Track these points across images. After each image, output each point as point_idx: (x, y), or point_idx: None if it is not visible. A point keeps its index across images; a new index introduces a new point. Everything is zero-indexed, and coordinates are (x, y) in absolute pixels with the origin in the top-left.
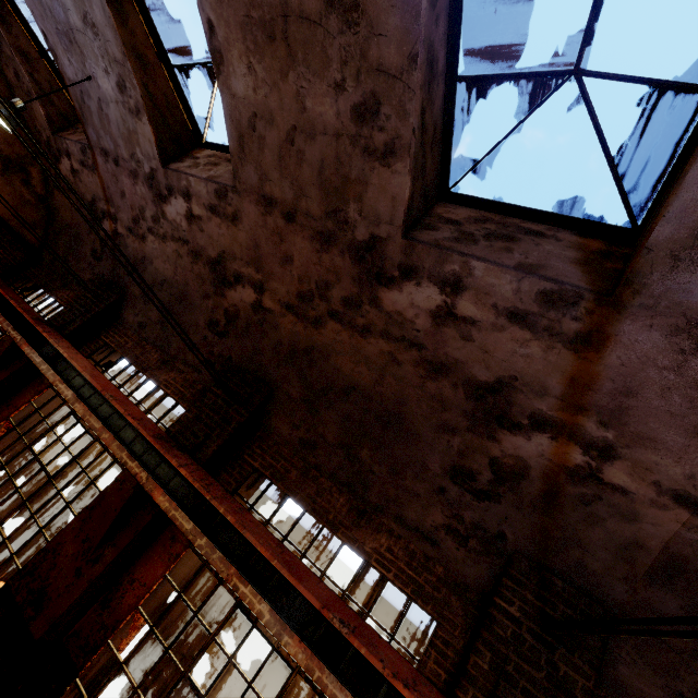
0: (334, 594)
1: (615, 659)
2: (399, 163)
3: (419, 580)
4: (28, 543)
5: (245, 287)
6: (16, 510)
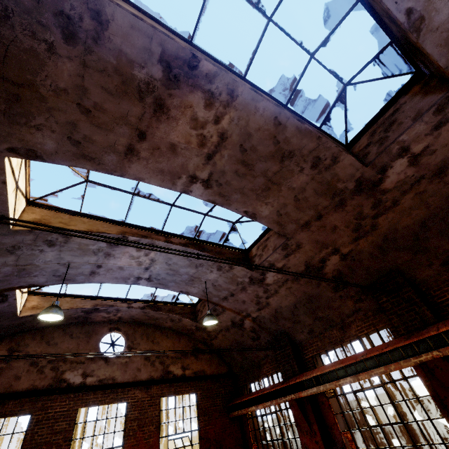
0: None
1: None
2: (341, 157)
3: None
4: None
5: (329, 259)
6: None
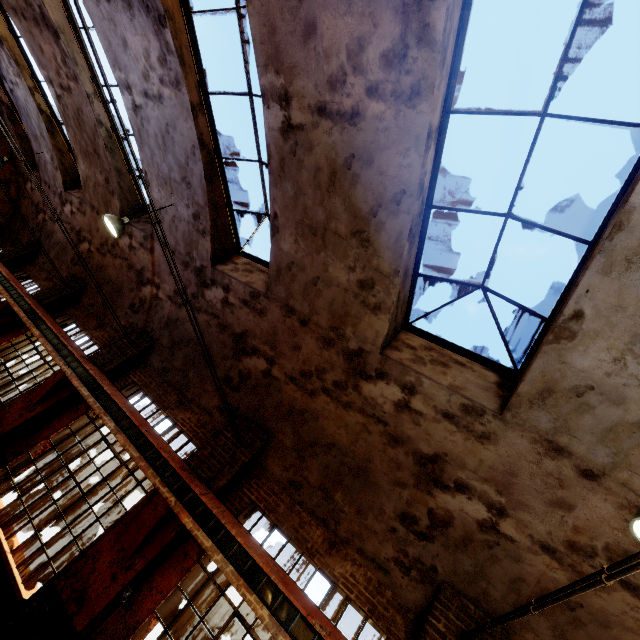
0: (66, 334)
1: (151, 355)
2: (115, 196)
3: (107, 343)
4: None
5: (86, 242)
6: None
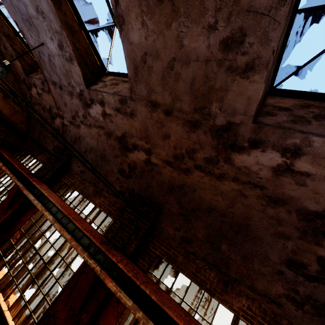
0: None
1: None
2: (257, 75)
3: None
4: (38, 305)
5: (140, 151)
6: (30, 284)
